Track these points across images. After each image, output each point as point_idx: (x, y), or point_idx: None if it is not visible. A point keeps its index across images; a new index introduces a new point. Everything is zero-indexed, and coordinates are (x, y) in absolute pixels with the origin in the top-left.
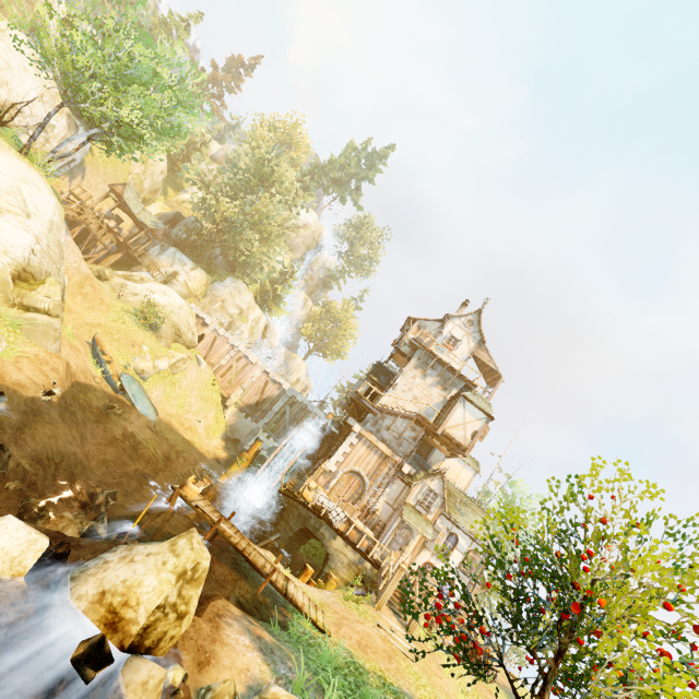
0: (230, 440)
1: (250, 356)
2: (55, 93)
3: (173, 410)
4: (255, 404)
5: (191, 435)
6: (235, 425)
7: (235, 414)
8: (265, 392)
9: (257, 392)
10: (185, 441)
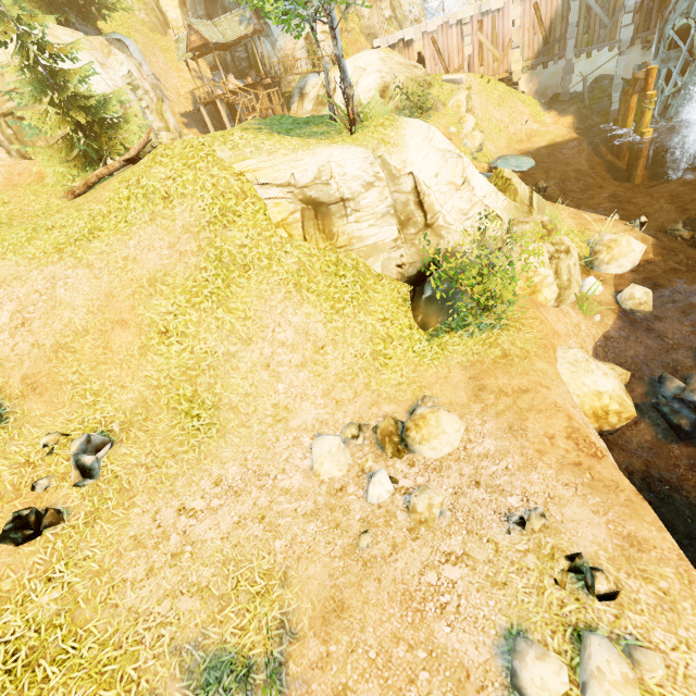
0: (552, 104)
1: (490, 6)
2: (86, 42)
3: (501, 142)
4: (542, 46)
5: (540, 139)
6: (539, 88)
7: (530, 79)
8: (544, 19)
9: (533, 32)
10: (549, 149)
